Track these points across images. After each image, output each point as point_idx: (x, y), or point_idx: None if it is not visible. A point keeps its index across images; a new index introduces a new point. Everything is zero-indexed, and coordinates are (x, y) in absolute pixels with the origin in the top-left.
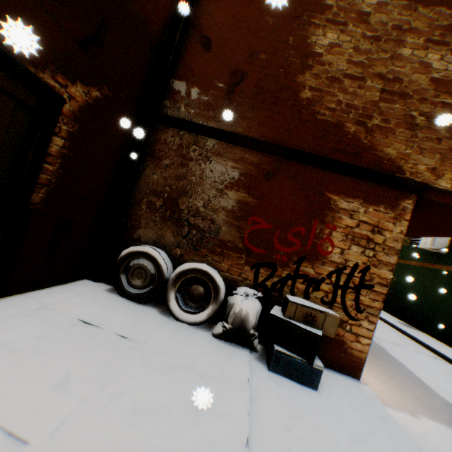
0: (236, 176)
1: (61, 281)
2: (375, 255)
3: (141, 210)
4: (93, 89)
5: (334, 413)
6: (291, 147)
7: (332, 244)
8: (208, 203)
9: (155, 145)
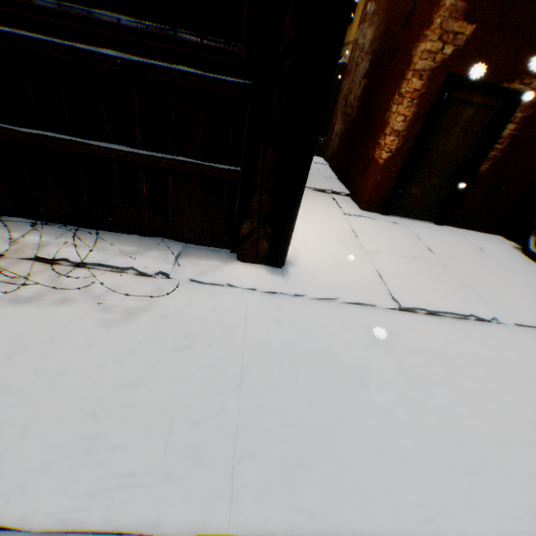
0: None
1: (480, 229)
2: None
3: None
4: None
5: None
6: None
7: None
8: None
9: None
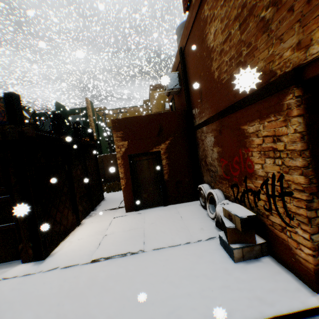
0: (213, 140)
1: (187, 200)
2: (282, 162)
3: (202, 168)
4: (166, 141)
5: (221, 269)
6: (221, 110)
7: (255, 162)
8: (211, 157)
9: (197, 140)
